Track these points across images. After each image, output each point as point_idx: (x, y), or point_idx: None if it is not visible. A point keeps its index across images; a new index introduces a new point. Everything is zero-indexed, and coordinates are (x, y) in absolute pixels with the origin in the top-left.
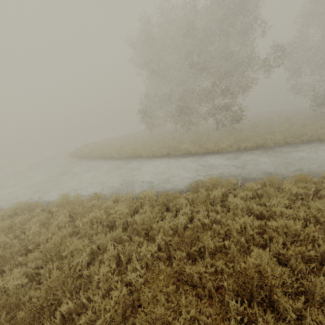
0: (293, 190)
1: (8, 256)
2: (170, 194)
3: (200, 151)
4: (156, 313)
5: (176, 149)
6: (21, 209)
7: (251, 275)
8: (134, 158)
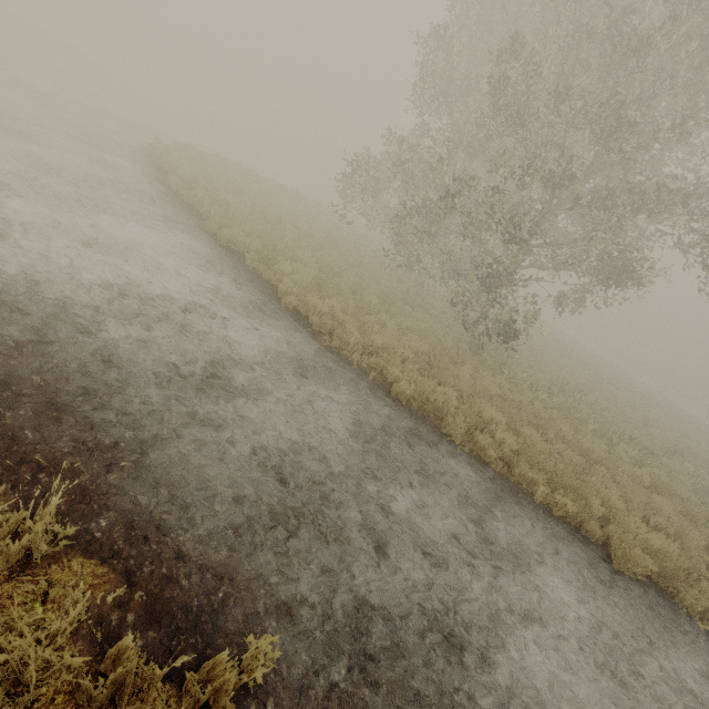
0: None
1: None
2: None
3: (290, 297)
4: None
5: (268, 257)
6: None
7: None
8: (186, 210)
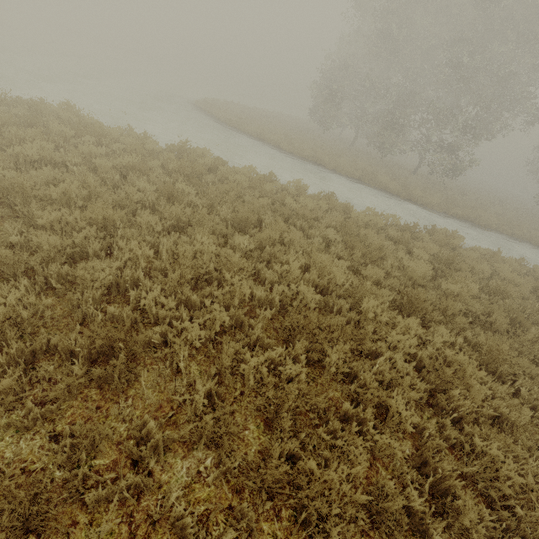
0: (515, 264)
1: (313, 217)
2: (416, 226)
3: (403, 194)
4: (440, 285)
5: (373, 177)
6: (263, 176)
7: (498, 287)
8: (314, 163)
